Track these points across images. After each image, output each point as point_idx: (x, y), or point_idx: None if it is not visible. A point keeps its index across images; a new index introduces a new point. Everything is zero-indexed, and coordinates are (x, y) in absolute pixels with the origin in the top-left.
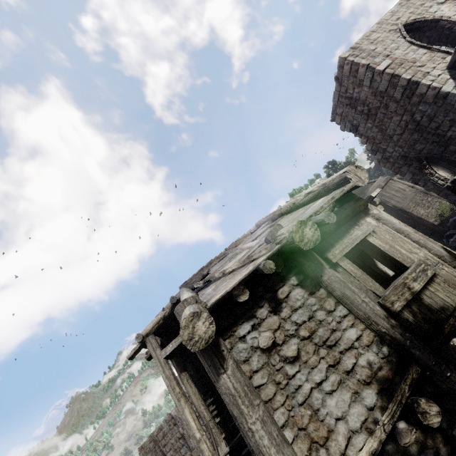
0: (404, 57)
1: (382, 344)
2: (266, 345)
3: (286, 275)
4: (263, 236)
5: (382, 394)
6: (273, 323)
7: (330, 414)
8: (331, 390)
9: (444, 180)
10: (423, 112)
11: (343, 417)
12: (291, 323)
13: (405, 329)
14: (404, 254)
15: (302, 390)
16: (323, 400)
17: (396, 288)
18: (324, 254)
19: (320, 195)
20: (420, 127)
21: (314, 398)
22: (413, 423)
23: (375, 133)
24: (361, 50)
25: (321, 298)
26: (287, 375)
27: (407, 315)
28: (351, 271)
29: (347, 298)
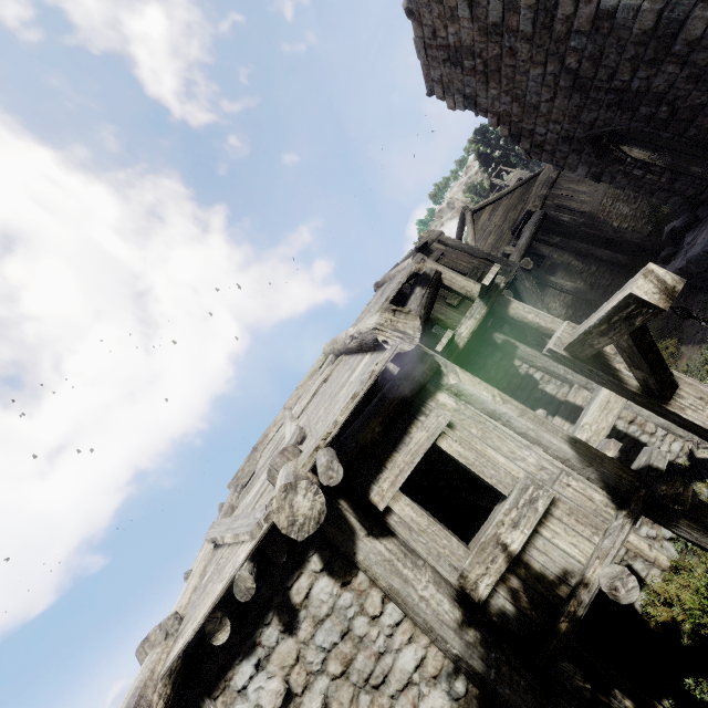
0: None
1: (455, 673)
2: (273, 707)
3: (302, 554)
4: (288, 443)
5: None
6: (287, 655)
7: None
8: None
9: (644, 167)
10: (580, 52)
11: None
12: (315, 649)
13: (492, 641)
14: (500, 468)
15: None
16: None
17: (483, 548)
18: (369, 489)
19: (365, 349)
20: (581, 80)
21: None
22: None
23: (507, 105)
24: None
25: (360, 593)
26: None
27: (504, 597)
28: (412, 520)
29: (396, 593)
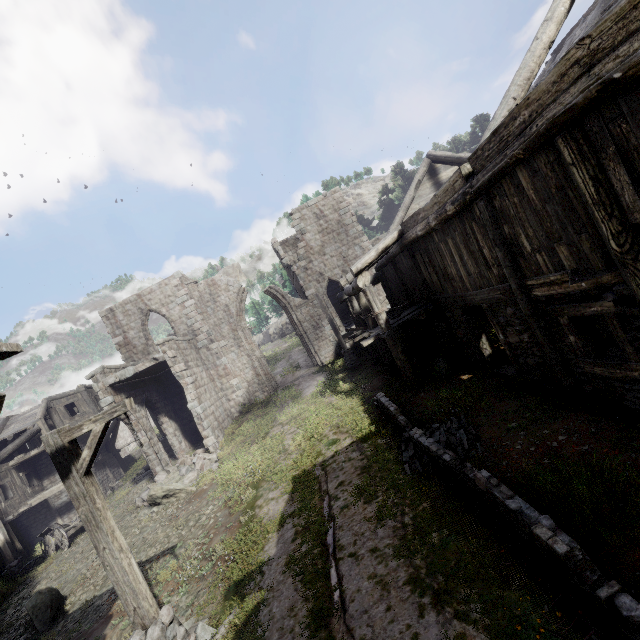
0: (132, 340)
1: None
2: None
3: None
4: None
5: None
6: None
7: None
8: None
9: None
10: None
11: None
12: None
13: None
14: None
15: None
16: None
17: None
18: None
19: None
20: None
21: None
22: None
23: None
24: (114, 315)
25: None
26: None
27: None
28: None
29: None
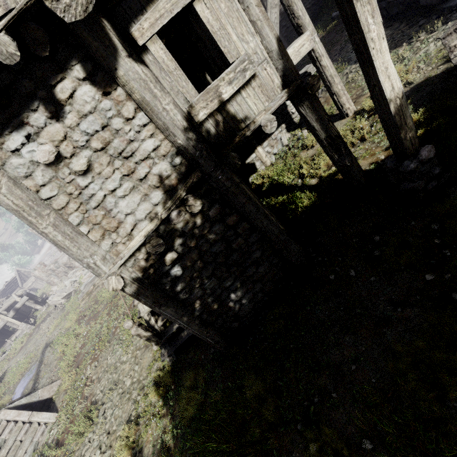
0: None
1: (177, 154)
2: (47, 160)
3: (65, 61)
4: None
5: (167, 194)
6: (55, 134)
7: (122, 212)
8: (124, 195)
9: None
10: None
11: (132, 213)
12: (80, 133)
13: (201, 140)
14: (232, 43)
15: (95, 197)
16: (115, 203)
17: (208, 92)
18: (129, 26)
19: None
20: None
21: (107, 203)
22: (185, 210)
23: None
24: None
25: (118, 102)
26: (79, 186)
27: (212, 123)
28: (163, 62)
29: (147, 104)
